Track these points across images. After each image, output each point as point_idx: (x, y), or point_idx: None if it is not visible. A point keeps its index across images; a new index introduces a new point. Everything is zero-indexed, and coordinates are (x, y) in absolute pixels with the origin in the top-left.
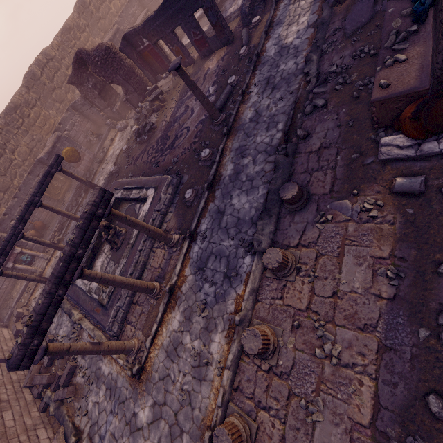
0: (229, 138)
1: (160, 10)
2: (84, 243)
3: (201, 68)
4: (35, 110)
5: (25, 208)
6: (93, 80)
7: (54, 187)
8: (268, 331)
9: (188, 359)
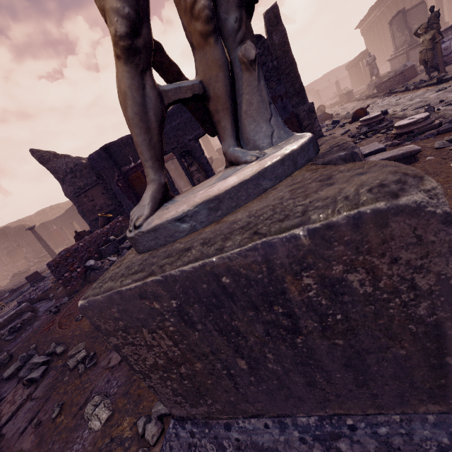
0: None
1: (65, 213)
2: None
3: None
4: None
5: None
6: (8, 244)
7: None
8: None
9: None
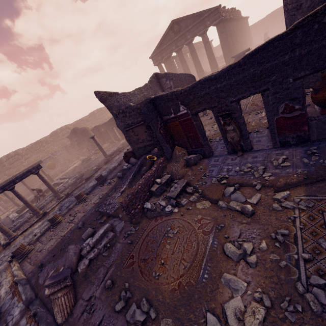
0: (106, 164)
1: (108, 121)
2: (21, 178)
3: (119, 142)
4: (48, 145)
5: (12, 177)
6: (77, 138)
7: (34, 179)
8: (60, 217)
9: (30, 237)
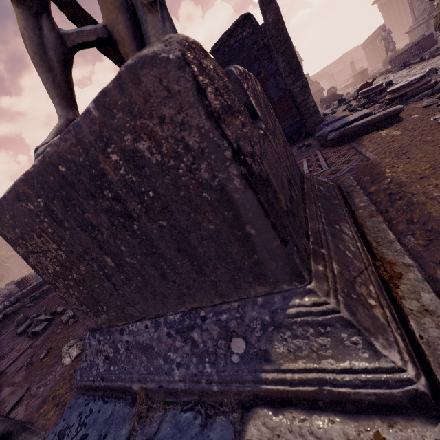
0: None
1: None
2: None
3: None
4: None
5: None
6: None
7: None
8: None
9: None
